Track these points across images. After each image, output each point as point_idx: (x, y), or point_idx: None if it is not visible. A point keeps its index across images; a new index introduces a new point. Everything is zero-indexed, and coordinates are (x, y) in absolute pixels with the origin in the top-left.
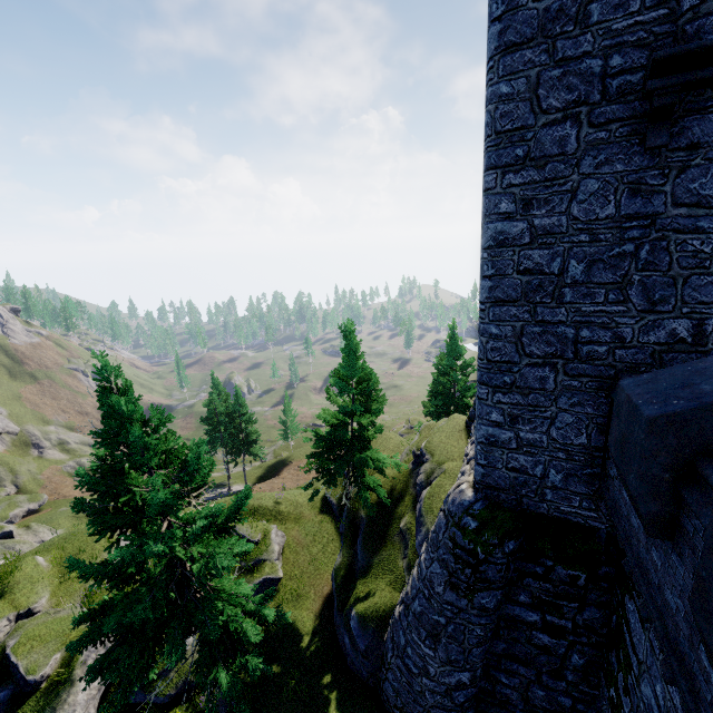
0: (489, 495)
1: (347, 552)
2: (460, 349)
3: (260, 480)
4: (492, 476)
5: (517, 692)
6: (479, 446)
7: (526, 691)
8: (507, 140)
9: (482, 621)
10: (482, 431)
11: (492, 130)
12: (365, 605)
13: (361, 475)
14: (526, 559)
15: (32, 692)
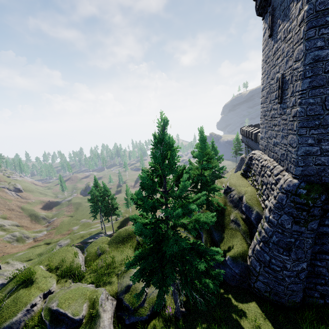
0: (305, 179)
1: (206, 235)
2: (217, 151)
3: (118, 228)
4: (307, 170)
5: (325, 268)
6: (300, 157)
7: (328, 266)
8: (322, 14)
9: (312, 235)
10: (302, 150)
11: (314, 11)
12: (232, 252)
13: (208, 198)
14: (327, 204)
15: (78, 325)
